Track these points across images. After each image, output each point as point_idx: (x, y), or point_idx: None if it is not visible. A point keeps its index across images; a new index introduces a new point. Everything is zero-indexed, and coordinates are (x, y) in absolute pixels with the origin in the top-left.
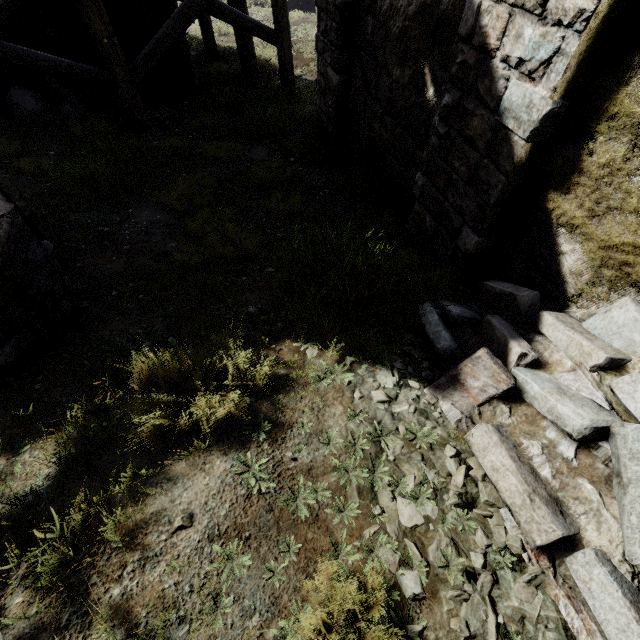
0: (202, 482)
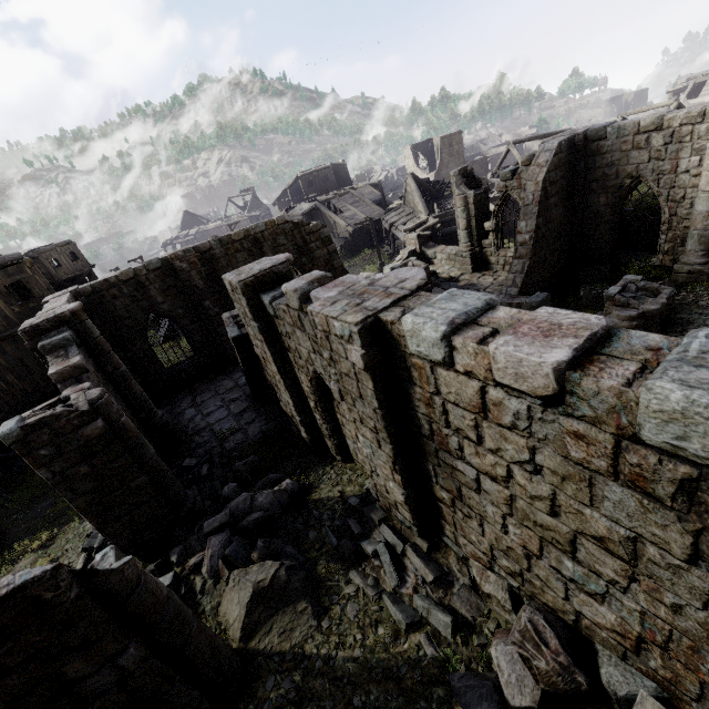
0: (27, 561)
